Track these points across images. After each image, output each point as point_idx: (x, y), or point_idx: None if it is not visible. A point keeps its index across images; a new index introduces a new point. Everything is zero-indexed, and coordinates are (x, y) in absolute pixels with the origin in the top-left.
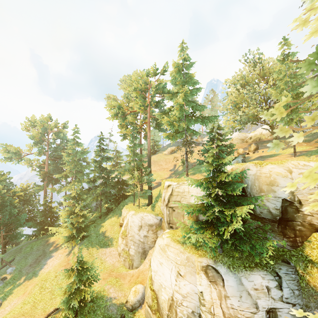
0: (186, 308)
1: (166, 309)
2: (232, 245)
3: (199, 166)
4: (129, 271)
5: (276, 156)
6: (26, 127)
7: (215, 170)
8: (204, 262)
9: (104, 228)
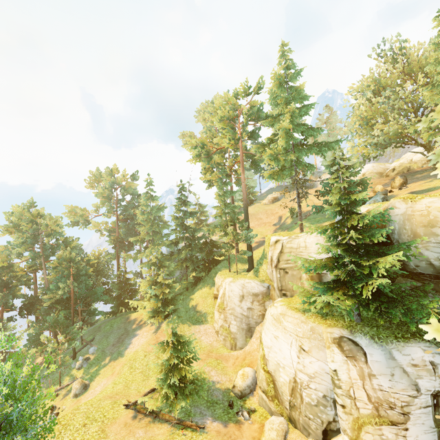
0: (314, 391)
1: (287, 394)
2: (375, 309)
3: (317, 215)
4: (232, 352)
5: (437, 190)
6: (91, 183)
7: (344, 212)
8: (336, 332)
9: (194, 301)
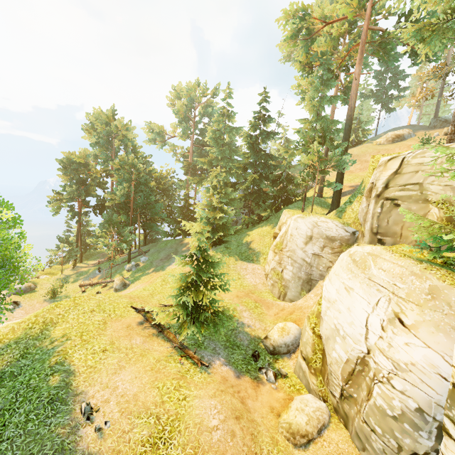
0: (400, 394)
1: (341, 376)
2: None
3: None
4: (278, 301)
5: None
6: (172, 101)
7: None
8: None
9: (249, 237)
